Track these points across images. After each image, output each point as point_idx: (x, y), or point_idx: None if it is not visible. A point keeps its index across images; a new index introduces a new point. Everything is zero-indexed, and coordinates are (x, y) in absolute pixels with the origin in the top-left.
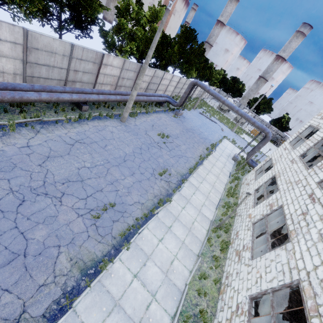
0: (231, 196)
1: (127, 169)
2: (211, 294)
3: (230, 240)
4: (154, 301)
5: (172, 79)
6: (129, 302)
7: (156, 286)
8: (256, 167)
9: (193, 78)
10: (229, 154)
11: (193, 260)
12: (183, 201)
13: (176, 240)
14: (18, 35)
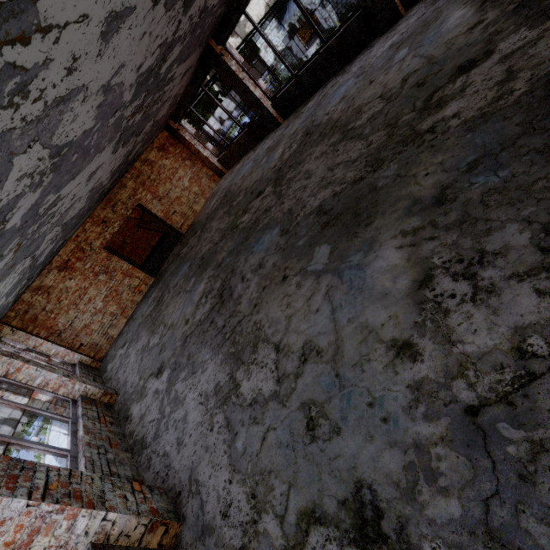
0: None
1: None
2: None
3: None
4: None
5: None
6: None
7: None
8: None
9: None
10: None
11: None
12: None
13: None
14: (213, 120)
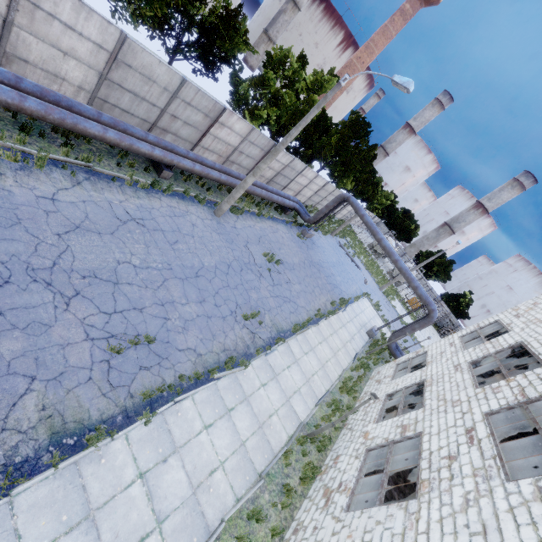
0: (347, 392)
1: (196, 290)
2: None
3: (321, 467)
4: (157, 533)
5: (314, 181)
6: (114, 520)
7: (170, 507)
8: (400, 358)
9: (346, 190)
10: (364, 324)
11: (249, 480)
12: (267, 373)
13: (232, 436)
14: (110, 38)
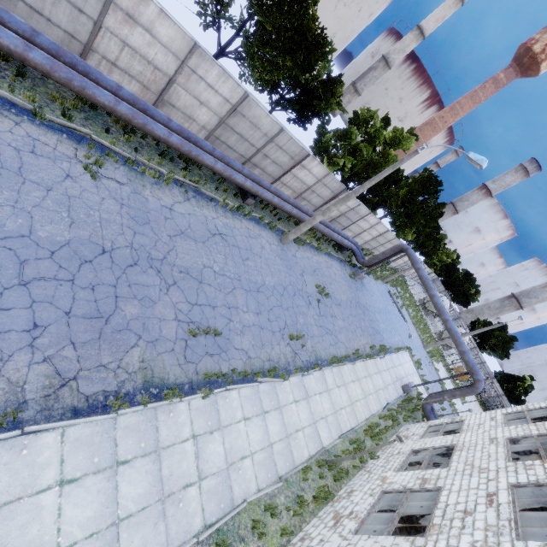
0: (371, 437)
1: (255, 302)
2: (269, 544)
3: (334, 496)
4: (197, 486)
5: (375, 227)
6: (171, 462)
7: (209, 470)
8: (433, 421)
9: (406, 240)
10: (401, 377)
11: (271, 478)
12: (301, 392)
13: (263, 435)
14: (236, 95)
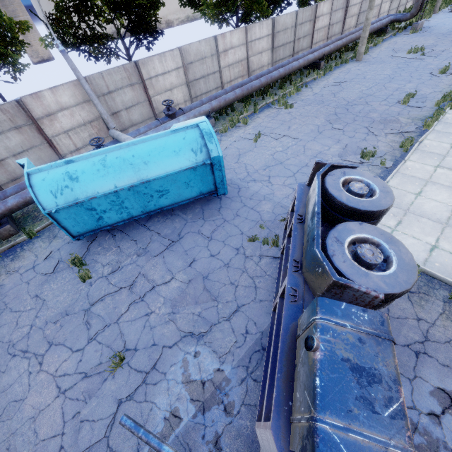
0: None
1: (400, 81)
2: None
3: None
4: None
5: None
6: None
7: None
8: None
9: None
10: None
11: None
12: None
13: None
14: (269, 27)
